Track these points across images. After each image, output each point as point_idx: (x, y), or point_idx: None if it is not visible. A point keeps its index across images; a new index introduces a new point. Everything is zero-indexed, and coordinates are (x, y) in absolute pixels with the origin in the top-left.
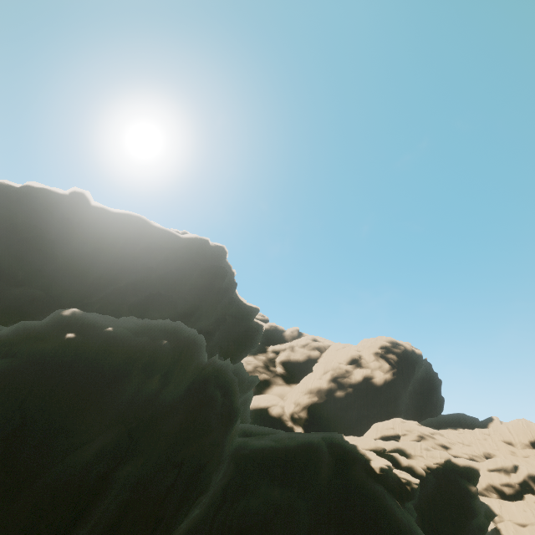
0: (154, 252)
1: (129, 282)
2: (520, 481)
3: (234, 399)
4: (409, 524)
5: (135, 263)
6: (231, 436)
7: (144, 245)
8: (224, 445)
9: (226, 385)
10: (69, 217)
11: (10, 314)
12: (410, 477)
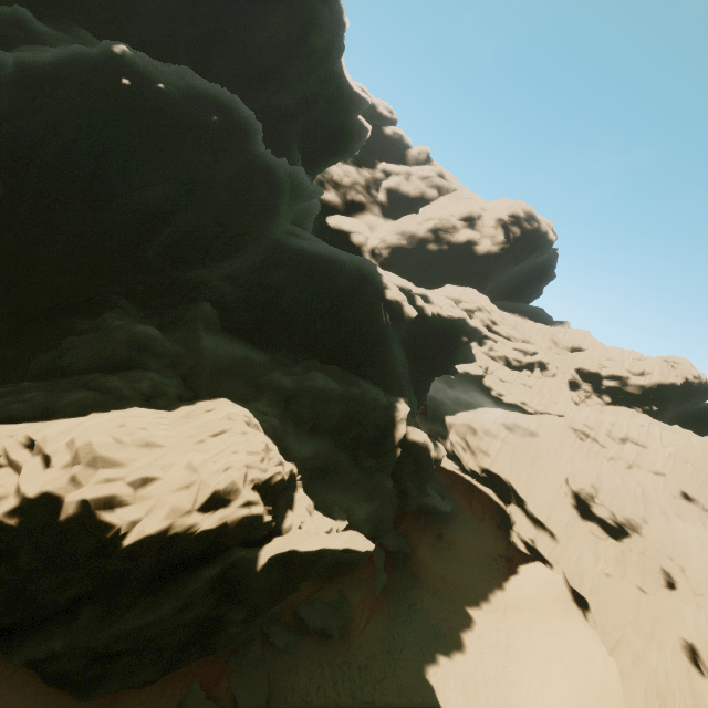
0: None
1: None
2: (530, 362)
3: (279, 198)
4: (388, 328)
5: None
6: (273, 227)
7: None
8: (263, 230)
9: (275, 183)
10: None
11: (41, 2)
12: (412, 310)
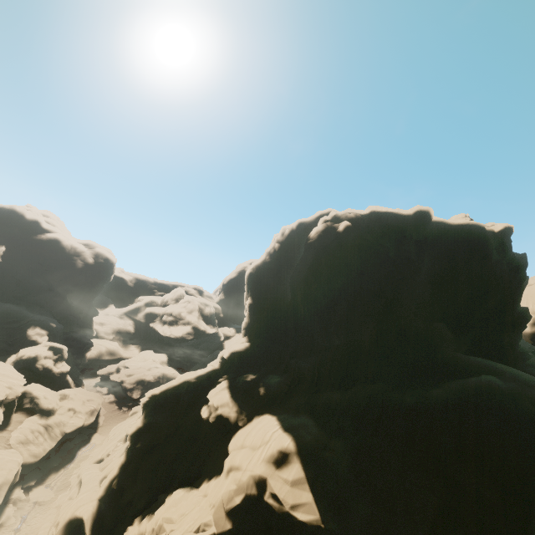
0: (503, 263)
1: (501, 302)
2: None
3: None
4: None
5: (497, 280)
6: None
7: (493, 257)
8: None
9: None
10: (414, 238)
11: (443, 351)
12: None
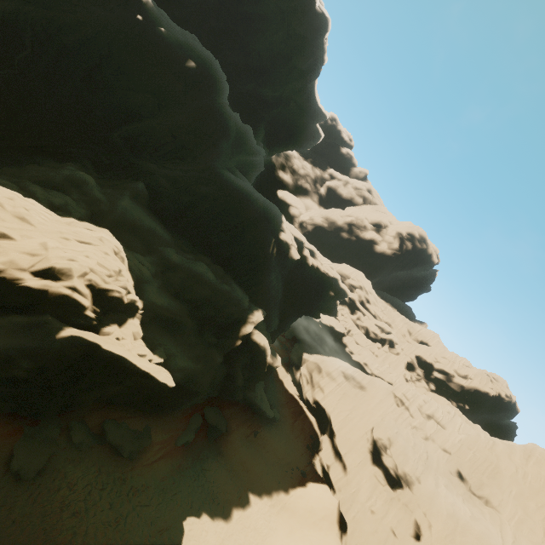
0: None
1: (217, 3)
2: (383, 338)
3: (223, 137)
4: (272, 258)
5: None
6: (214, 156)
7: None
8: (204, 153)
9: (224, 126)
10: None
11: None
12: (296, 254)
